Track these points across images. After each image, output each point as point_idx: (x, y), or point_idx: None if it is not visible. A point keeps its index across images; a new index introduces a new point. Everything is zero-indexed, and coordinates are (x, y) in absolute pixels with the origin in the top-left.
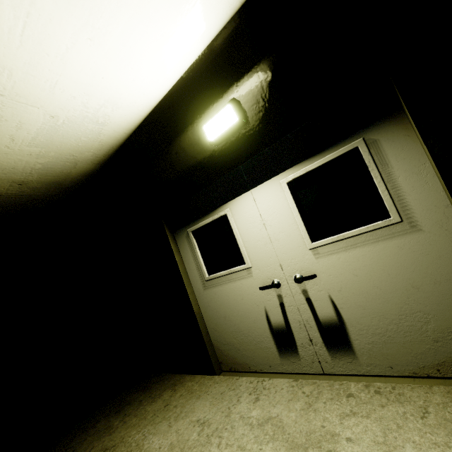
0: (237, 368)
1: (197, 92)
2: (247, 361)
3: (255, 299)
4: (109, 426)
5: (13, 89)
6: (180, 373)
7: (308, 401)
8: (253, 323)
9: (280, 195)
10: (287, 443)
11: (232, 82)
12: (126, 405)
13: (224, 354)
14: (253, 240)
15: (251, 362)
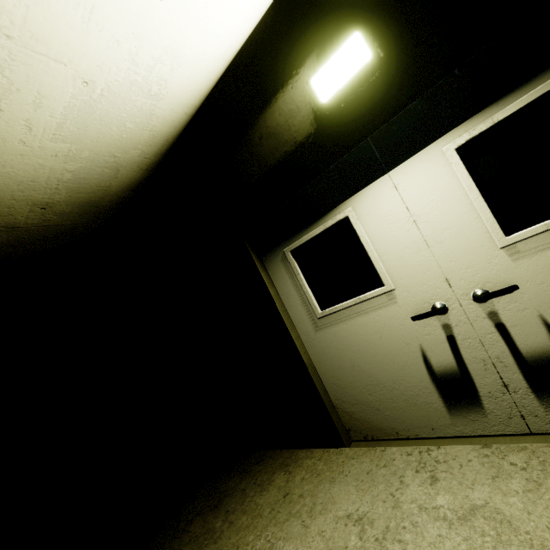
0: (376, 435)
1: (291, 32)
2: (393, 424)
3: (402, 336)
4: (209, 530)
5: (26, 23)
6: (287, 449)
7: (531, 477)
8: (400, 370)
9: (442, 172)
10: (533, 549)
11: (351, 2)
12: (224, 498)
13: (354, 417)
14: (395, 249)
15: (399, 426)
